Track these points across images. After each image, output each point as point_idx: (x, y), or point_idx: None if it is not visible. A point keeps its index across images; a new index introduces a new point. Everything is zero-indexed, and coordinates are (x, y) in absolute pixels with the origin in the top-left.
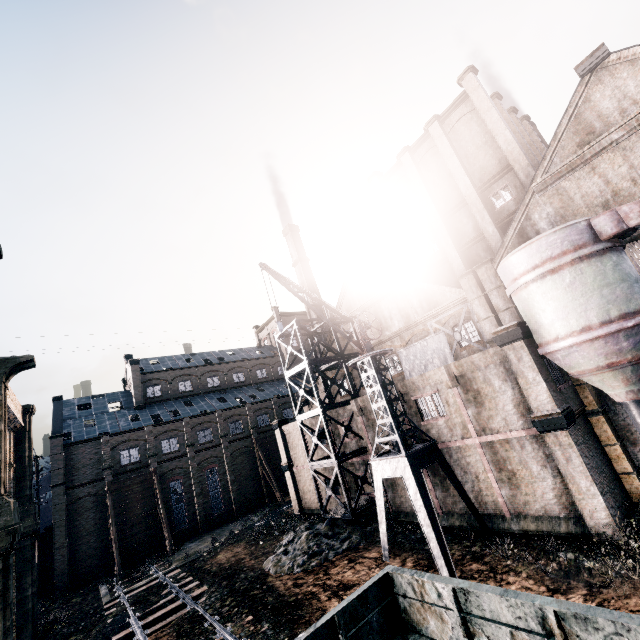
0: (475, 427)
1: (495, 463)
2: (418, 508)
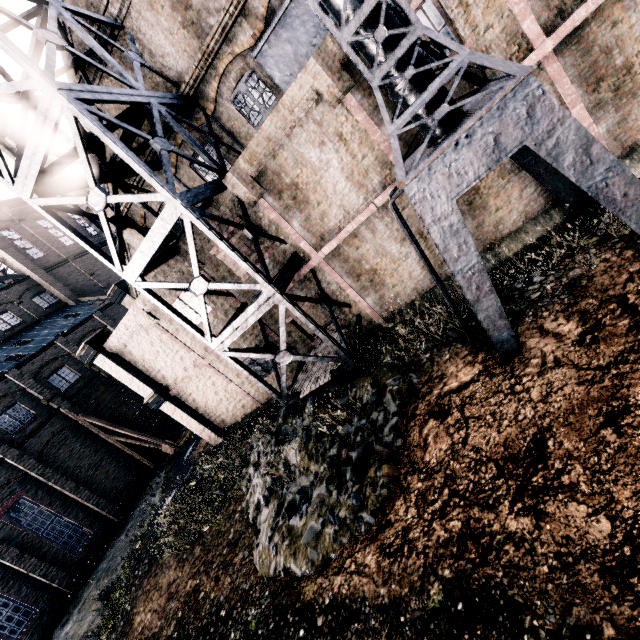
0: (538, 18)
1: (587, 75)
2: (600, 182)
